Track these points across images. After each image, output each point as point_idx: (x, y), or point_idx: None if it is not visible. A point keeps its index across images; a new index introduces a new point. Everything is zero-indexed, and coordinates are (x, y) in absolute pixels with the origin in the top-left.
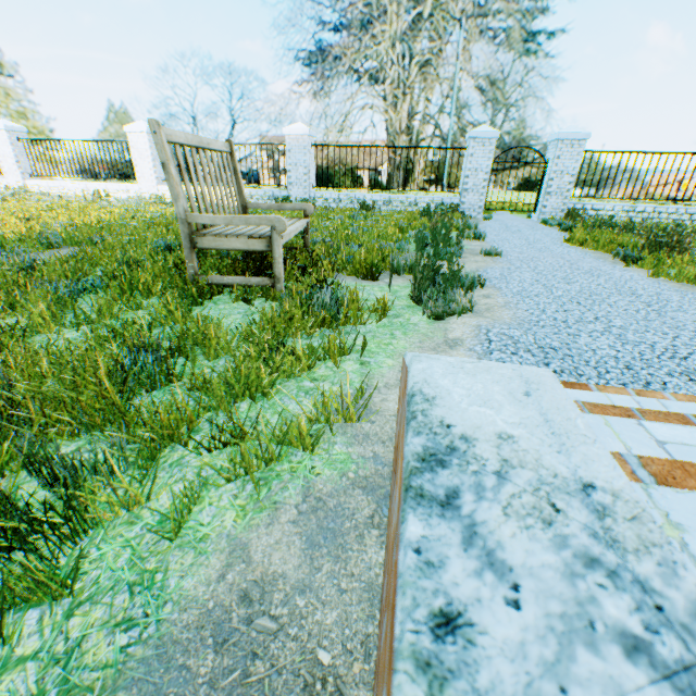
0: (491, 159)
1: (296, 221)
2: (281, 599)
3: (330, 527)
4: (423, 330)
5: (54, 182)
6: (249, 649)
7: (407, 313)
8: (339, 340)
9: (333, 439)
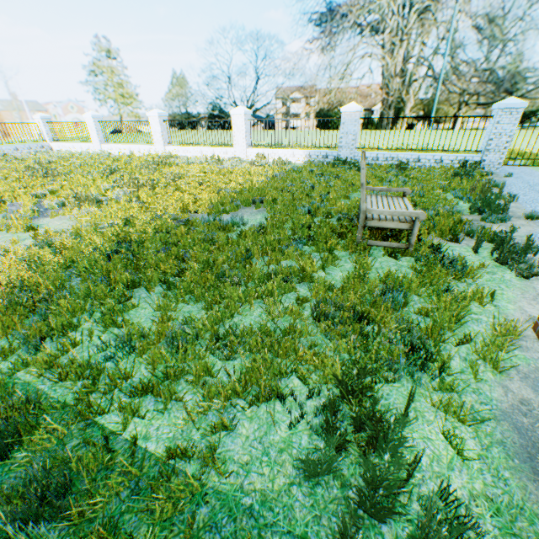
0: (515, 125)
1: (402, 201)
2: (536, 406)
3: (538, 385)
4: (517, 285)
5: (182, 147)
6: (536, 418)
7: (498, 271)
8: (480, 292)
9: (510, 347)
